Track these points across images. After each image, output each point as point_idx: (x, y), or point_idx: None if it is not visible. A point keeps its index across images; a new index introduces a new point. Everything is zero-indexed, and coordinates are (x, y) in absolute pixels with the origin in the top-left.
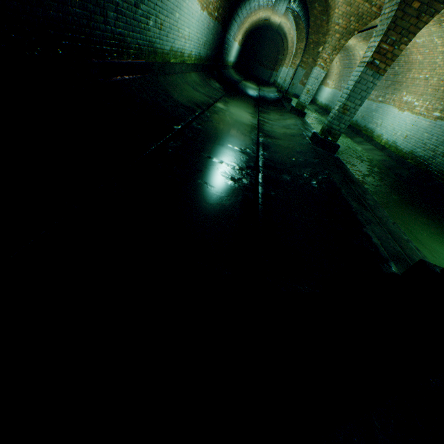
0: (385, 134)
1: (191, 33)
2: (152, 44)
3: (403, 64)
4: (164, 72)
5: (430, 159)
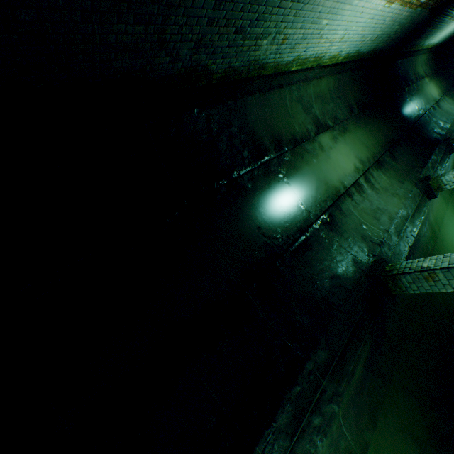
0: None
1: (348, 33)
2: (260, 60)
3: None
4: (269, 85)
5: None
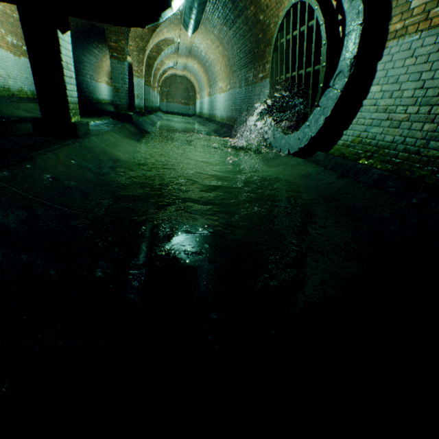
0: (219, 113)
1: (11, 73)
2: None
3: (211, 64)
4: None
5: (232, 115)
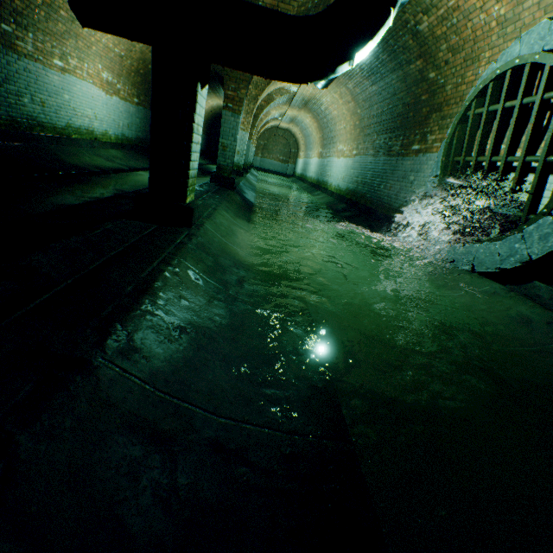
0: (333, 181)
1: (98, 114)
2: (35, 118)
3: (331, 121)
4: (62, 144)
5: (356, 189)
